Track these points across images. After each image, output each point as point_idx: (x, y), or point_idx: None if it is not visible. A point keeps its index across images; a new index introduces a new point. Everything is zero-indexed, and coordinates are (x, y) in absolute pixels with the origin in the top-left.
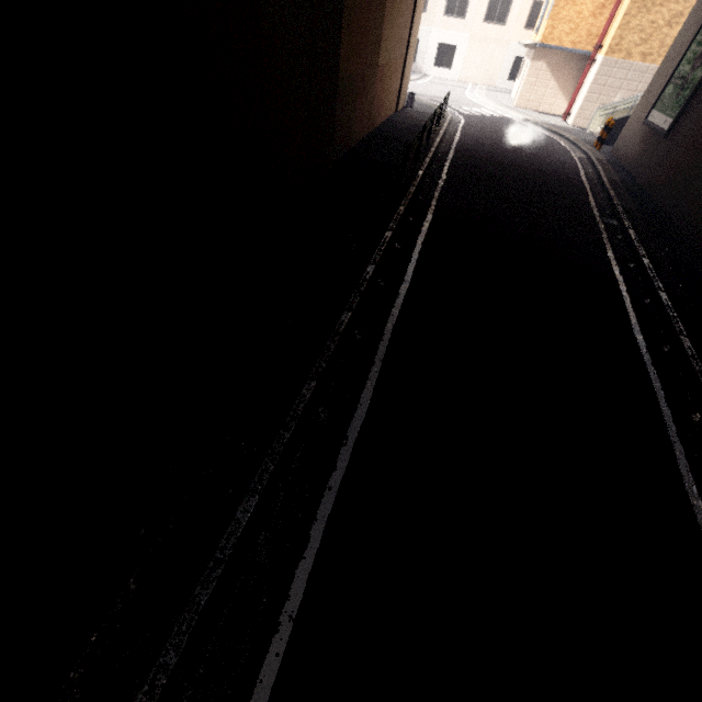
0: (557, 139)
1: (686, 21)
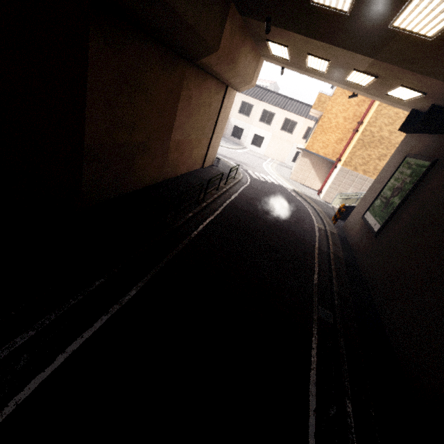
0: (309, 209)
1: (387, 162)
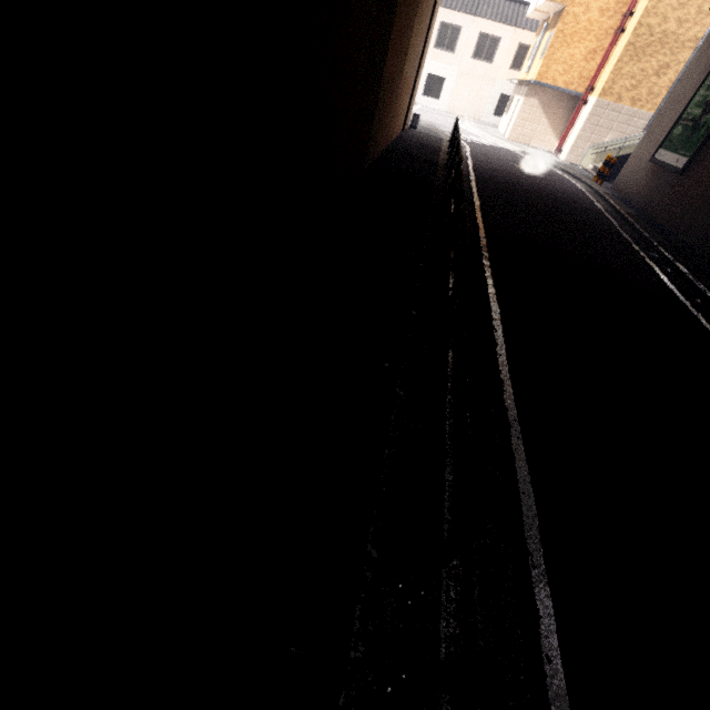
0: (559, 172)
1: (687, 69)
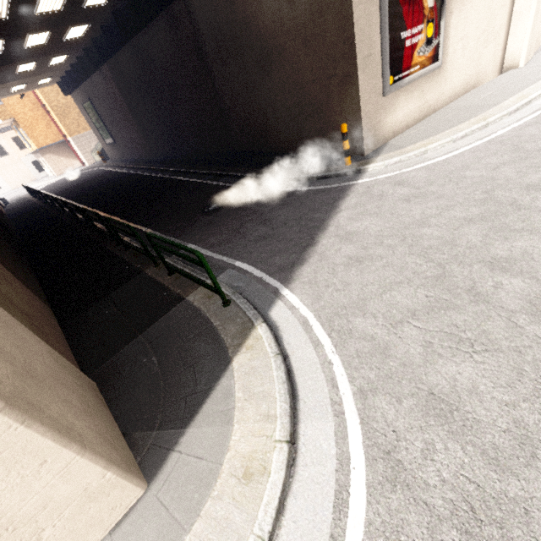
0: (89, 170)
1: (82, 114)
